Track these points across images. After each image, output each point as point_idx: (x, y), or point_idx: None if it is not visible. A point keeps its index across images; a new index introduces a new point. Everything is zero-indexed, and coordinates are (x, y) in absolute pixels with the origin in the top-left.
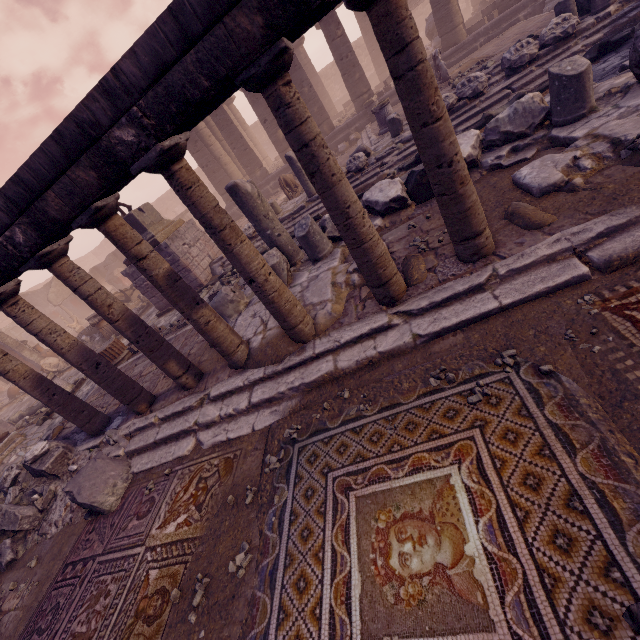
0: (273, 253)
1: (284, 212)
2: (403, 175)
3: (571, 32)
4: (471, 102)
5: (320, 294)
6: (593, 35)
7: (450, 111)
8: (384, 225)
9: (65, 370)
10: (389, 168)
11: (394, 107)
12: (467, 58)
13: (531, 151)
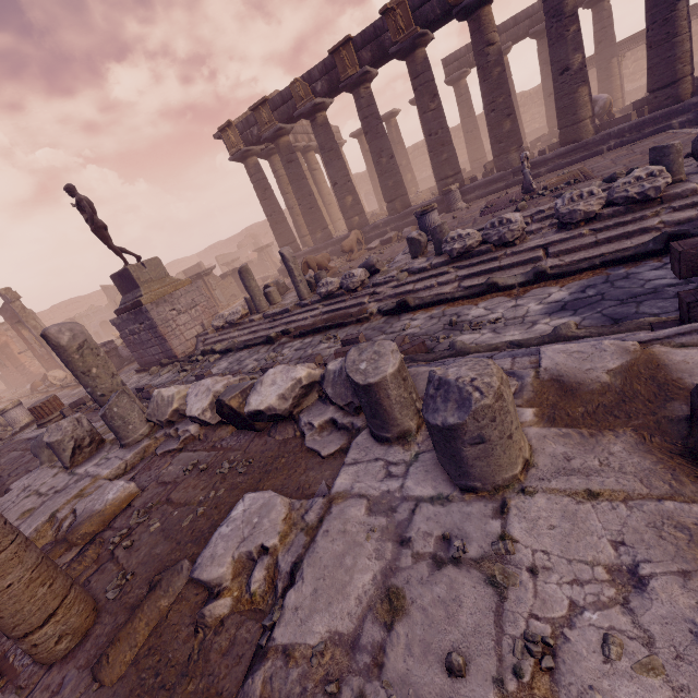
0: (62, 426)
1: (279, 305)
2: (376, 321)
3: (653, 195)
4: (497, 250)
5: (30, 523)
6: (686, 208)
7: (468, 253)
8: (199, 435)
9: (66, 387)
10: (377, 301)
11: (477, 201)
12: (583, 163)
13: (335, 444)
